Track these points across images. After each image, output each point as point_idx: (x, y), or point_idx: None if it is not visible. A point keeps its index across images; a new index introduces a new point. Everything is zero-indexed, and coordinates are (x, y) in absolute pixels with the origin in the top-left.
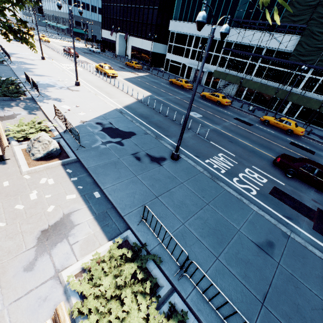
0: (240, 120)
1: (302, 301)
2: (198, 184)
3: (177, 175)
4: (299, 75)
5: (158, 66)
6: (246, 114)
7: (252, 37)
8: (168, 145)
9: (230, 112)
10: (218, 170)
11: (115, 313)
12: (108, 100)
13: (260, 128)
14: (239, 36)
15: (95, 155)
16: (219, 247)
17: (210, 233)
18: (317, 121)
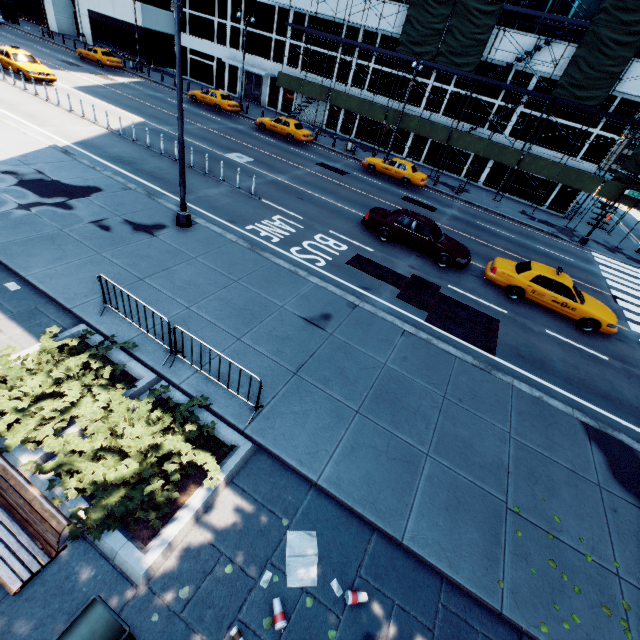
0: (327, 166)
1: (351, 364)
2: (225, 258)
3: (186, 248)
4: (419, 84)
5: (166, 65)
6: (340, 157)
7: (337, 3)
8: (174, 206)
9: (312, 154)
10: (267, 239)
11: (51, 408)
12: (32, 130)
13: (359, 178)
14: (315, 1)
15: (3, 227)
16: (246, 327)
17: (234, 315)
18: (452, 165)
